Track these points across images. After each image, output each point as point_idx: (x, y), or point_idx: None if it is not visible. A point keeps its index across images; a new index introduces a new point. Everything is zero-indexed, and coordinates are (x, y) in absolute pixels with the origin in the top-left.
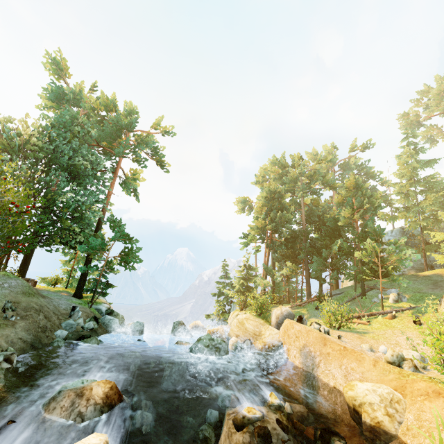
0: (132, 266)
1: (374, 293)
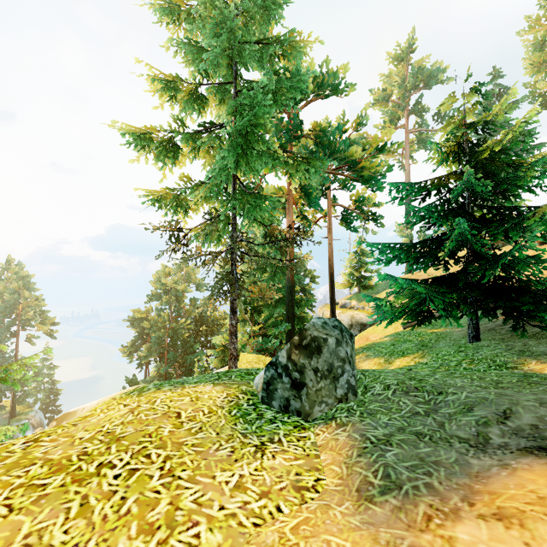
0: (25, 402)
1: None
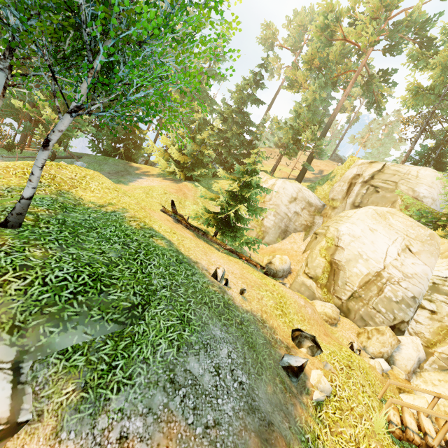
0: None
1: (69, 161)
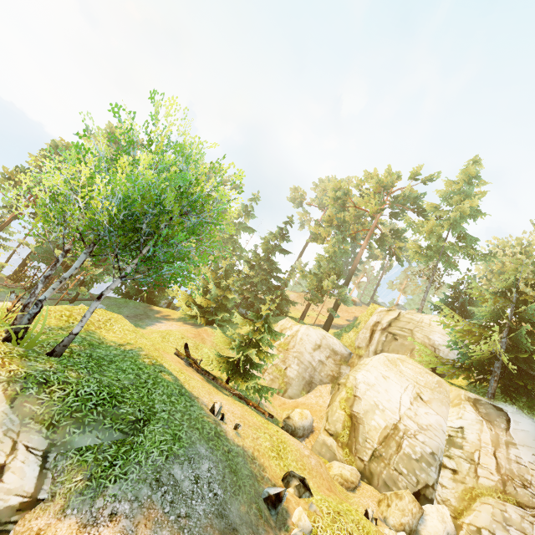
0: None
1: (89, 303)
